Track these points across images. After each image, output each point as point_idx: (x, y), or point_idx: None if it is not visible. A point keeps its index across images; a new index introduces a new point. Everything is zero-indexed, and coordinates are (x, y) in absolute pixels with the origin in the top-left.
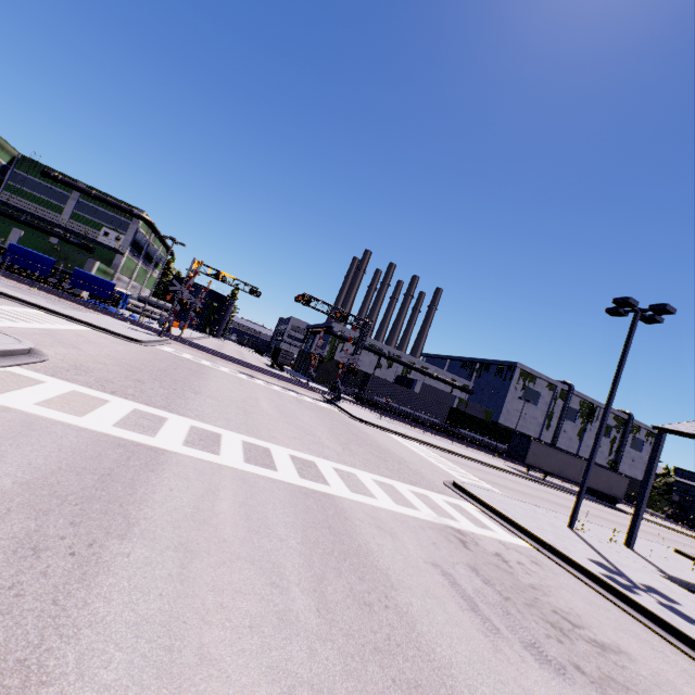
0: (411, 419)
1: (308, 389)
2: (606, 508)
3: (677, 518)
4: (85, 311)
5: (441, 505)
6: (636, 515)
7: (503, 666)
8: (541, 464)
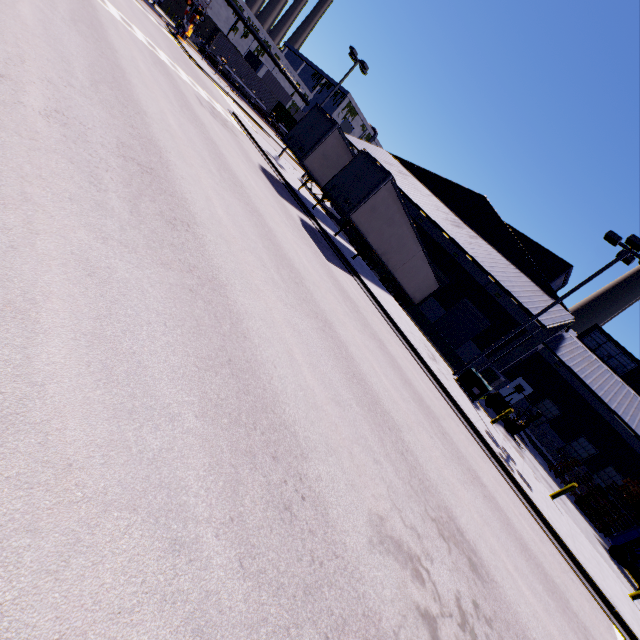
0: (246, 99)
1: (155, 11)
2: None
3: None
4: None
5: (216, 105)
6: None
7: (200, 106)
8: None
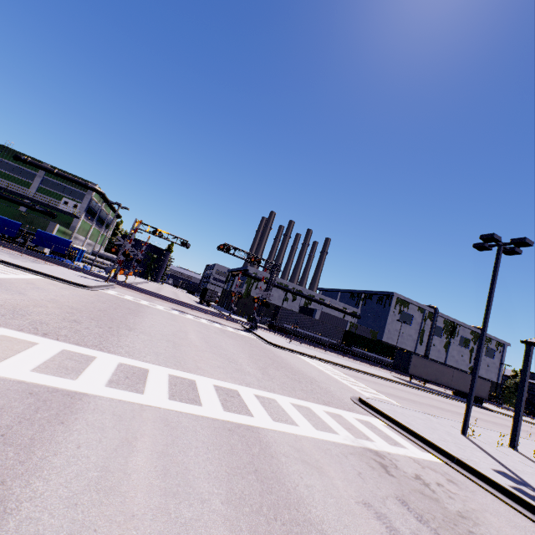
0: (313, 341)
1: (230, 320)
2: (476, 408)
3: (528, 411)
4: (43, 263)
5: (354, 424)
6: (517, 419)
7: None
8: (421, 373)
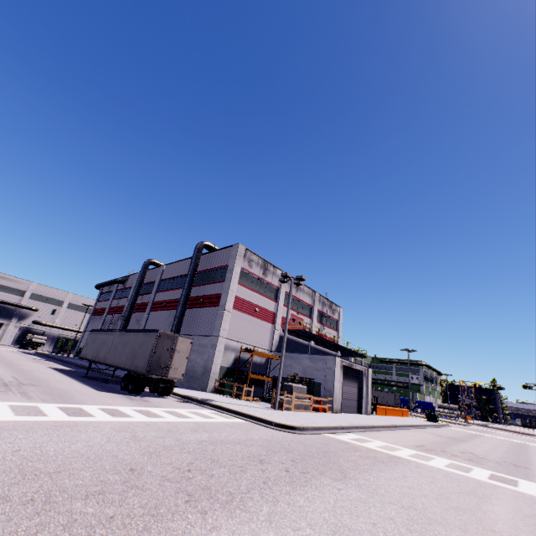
0: None
1: None
2: None
3: None
4: None
5: None
6: None
7: None
8: None
